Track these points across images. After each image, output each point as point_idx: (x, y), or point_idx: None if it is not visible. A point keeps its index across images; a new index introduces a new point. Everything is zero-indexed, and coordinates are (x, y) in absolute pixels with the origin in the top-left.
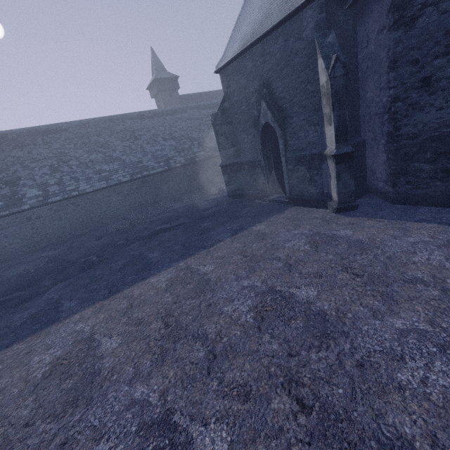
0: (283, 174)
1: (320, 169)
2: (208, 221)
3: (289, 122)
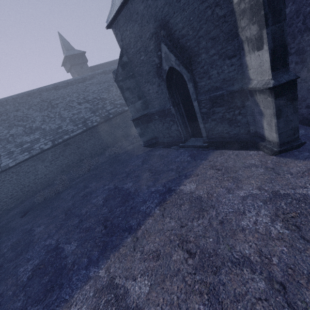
0: (197, 119)
1: (244, 107)
2: (129, 179)
3: (196, 62)
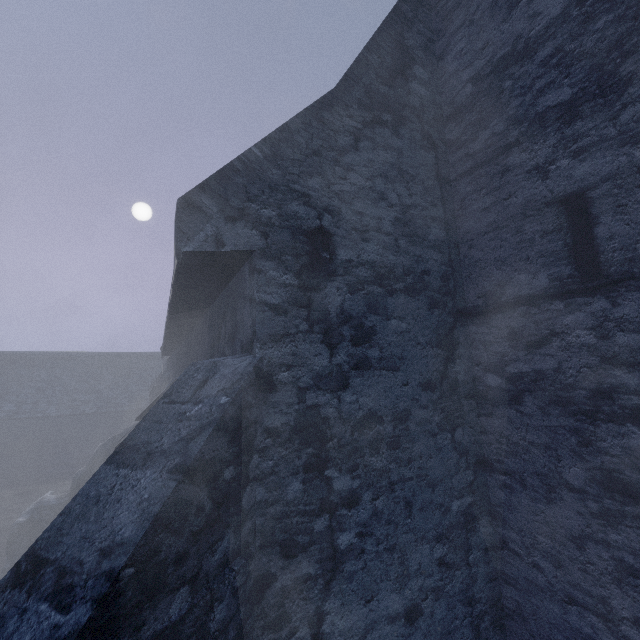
0: None
1: None
2: None
3: None
